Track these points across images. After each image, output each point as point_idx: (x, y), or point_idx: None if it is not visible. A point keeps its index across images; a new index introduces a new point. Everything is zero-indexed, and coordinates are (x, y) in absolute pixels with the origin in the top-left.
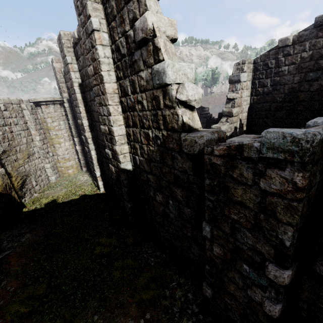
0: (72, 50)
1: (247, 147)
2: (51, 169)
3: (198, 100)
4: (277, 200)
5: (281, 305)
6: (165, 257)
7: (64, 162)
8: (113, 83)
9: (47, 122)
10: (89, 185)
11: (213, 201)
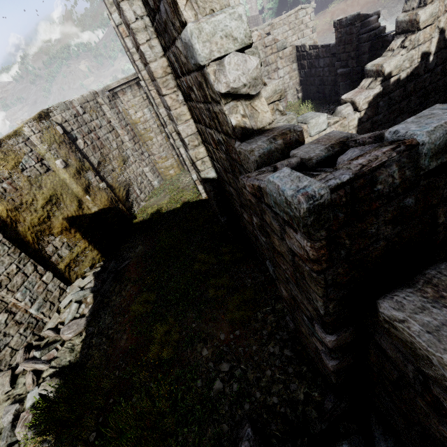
0: None
1: (264, 192)
2: (150, 173)
3: (251, 83)
4: (302, 264)
5: (337, 362)
6: (263, 280)
7: (163, 162)
8: (161, 58)
9: (130, 114)
10: (191, 189)
11: (265, 243)
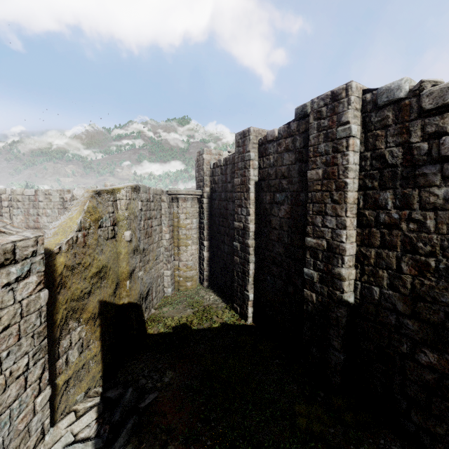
0: (257, 146)
1: None
2: (170, 277)
3: None
4: None
5: None
6: None
7: (185, 271)
8: (355, 192)
9: (180, 218)
10: (223, 309)
11: None
